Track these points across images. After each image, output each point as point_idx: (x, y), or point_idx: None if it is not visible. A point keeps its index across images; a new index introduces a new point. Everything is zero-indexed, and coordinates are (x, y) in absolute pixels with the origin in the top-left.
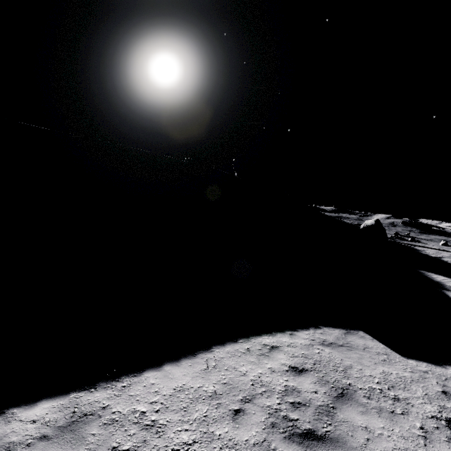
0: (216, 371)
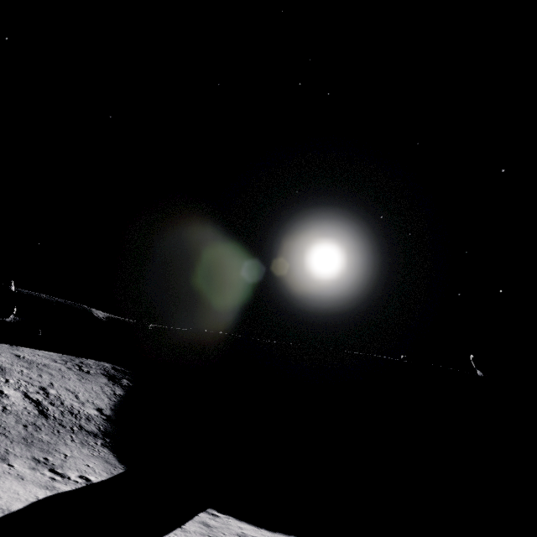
0: None
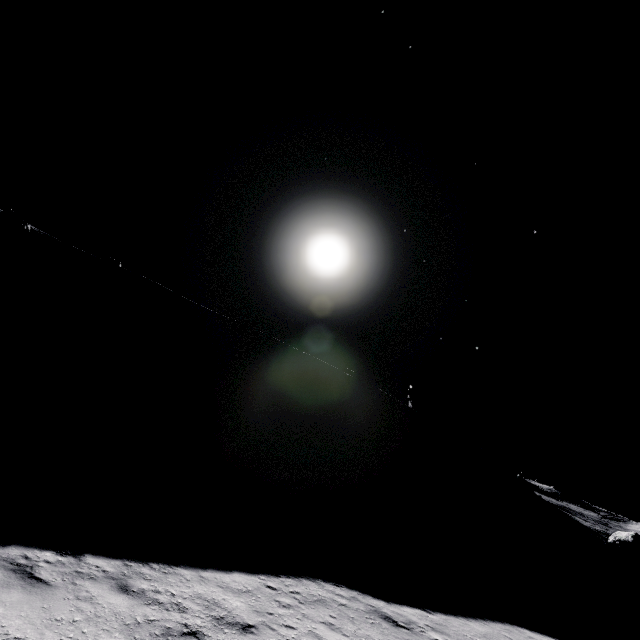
0: (501, 636)
